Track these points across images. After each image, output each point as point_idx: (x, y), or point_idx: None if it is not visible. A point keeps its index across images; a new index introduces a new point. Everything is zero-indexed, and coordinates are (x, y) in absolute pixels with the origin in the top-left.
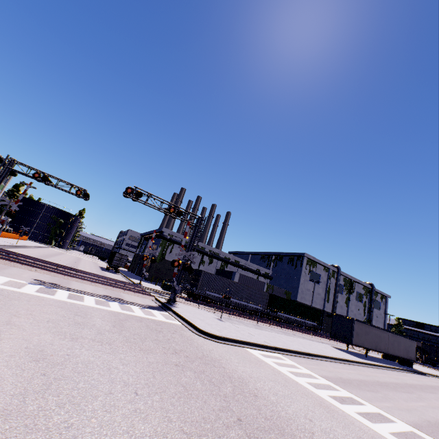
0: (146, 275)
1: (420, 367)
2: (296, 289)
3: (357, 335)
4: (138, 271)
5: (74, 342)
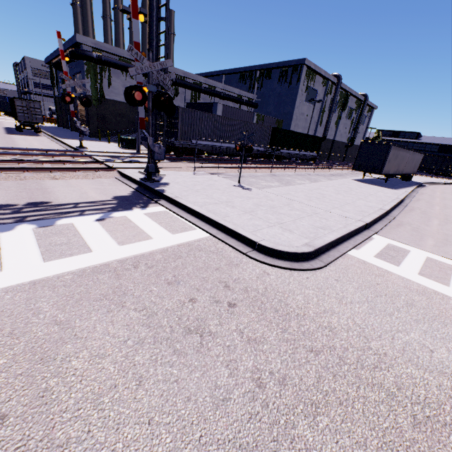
0: (85, 131)
1: None
2: (290, 115)
3: (388, 162)
4: (72, 125)
5: None
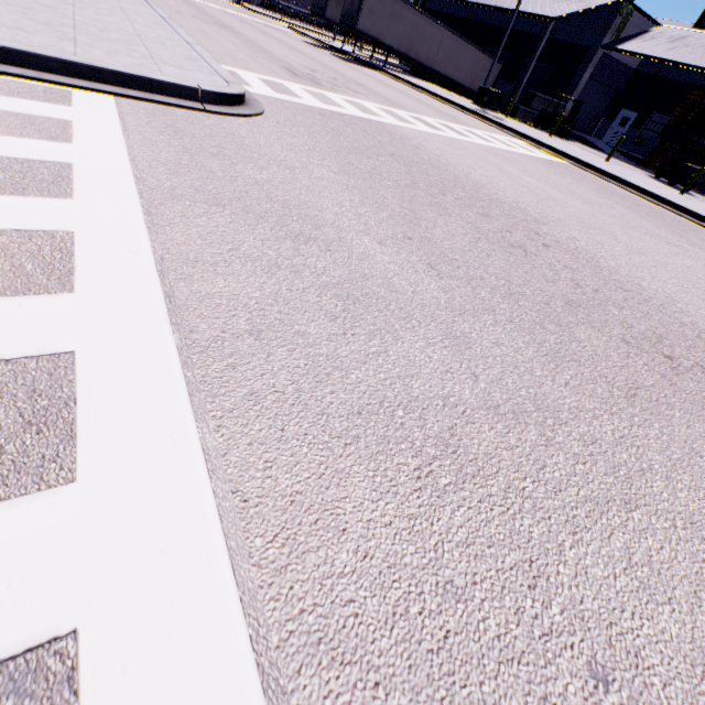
0: None
1: None
2: None
3: None
4: None
5: None
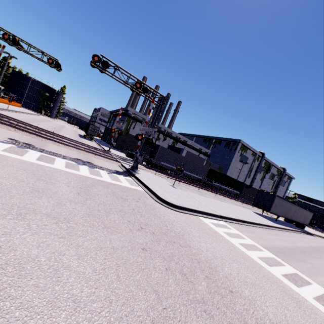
0: (114, 144)
1: (306, 228)
2: (228, 166)
3: (274, 206)
4: (108, 140)
5: (18, 221)
